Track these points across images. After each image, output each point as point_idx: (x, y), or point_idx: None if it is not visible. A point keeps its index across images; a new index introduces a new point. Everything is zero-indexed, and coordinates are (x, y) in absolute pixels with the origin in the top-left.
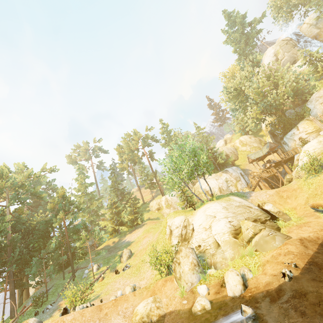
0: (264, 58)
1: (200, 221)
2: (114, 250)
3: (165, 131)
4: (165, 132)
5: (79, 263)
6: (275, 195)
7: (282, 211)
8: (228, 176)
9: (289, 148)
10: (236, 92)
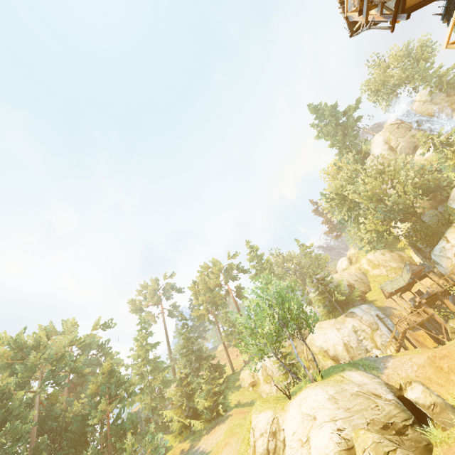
0: (372, 148)
1: (294, 426)
2: None
3: (255, 256)
4: (254, 258)
5: None
6: (428, 364)
7: (445, 399)
8: (357, 322)
9: (446, 270)
10: (339, 197)
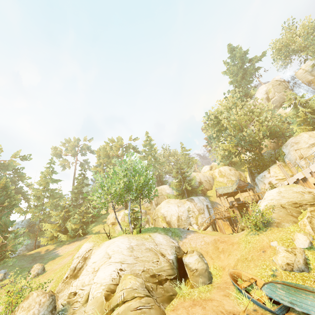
0: (256, 94)
1: (97, 258)
2: (38, 260)
3: (149, 144)
4: (147, 146)
5: None
6: (212, 244)
7: (209, 267)
8: (192, 205)
9: (260, 191)
10: (217, 120)
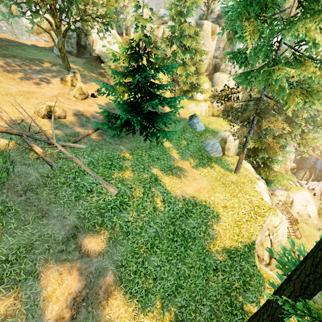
0: None
1: None
2: None
3: None
4: None
5: None
6: None
7: None
8: None
9: None
10: None
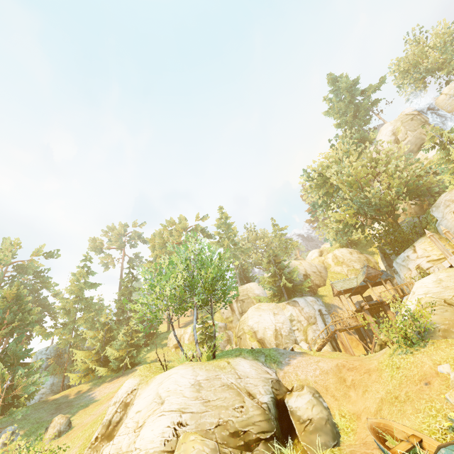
0: (378, 138)
1: (143, 404)
2: (64, 408)
3: (224, 224)
4: (223, 226)
5: (3, 420)
6: (333, 373)
7: (333, 415)
8: (296, 312)
9: (403, 282)
10: (322, 178)
